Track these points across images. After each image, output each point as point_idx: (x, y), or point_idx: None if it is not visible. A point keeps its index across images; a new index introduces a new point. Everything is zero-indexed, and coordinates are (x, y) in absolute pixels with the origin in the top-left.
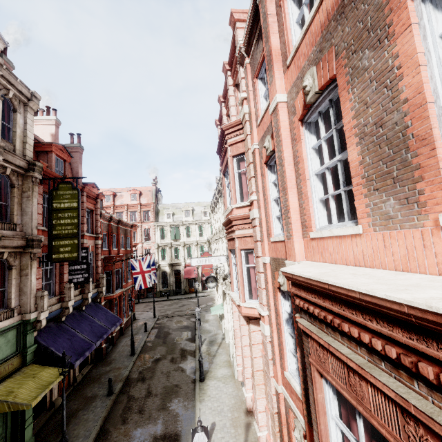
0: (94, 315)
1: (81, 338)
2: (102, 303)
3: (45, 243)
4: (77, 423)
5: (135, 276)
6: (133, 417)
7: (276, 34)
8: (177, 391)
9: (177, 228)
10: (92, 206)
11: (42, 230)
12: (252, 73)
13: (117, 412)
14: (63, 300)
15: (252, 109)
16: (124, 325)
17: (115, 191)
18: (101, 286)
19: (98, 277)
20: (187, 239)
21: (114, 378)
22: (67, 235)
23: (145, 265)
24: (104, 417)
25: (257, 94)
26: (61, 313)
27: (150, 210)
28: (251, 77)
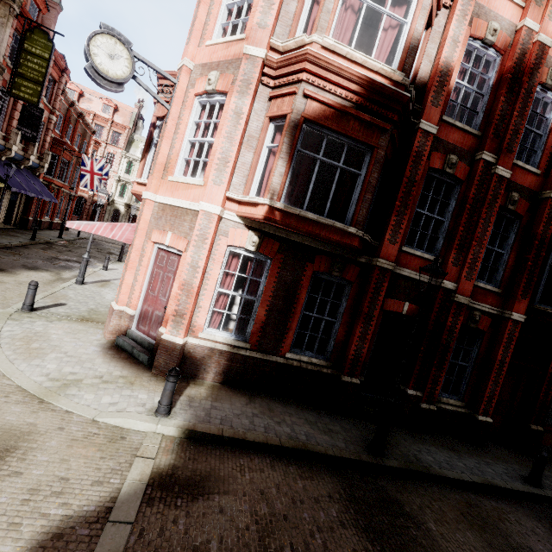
0: (31, 179)
1: (18, 181)
2: (40, 179)
3: (5, 77)
4: (1, 237)
5: (83, 173)
6: (52, 251)
7: None
8: (96, 258)
9: None
10: (57, 76)
11: (6, 63)
12: None
13: (38, 247)
14: (7, 141)
15: None
16: (55, 224)
17: (84, 90)
18: (45, 161)
19: (43, 152)
20: None
21: (38, 237)
22: (32, 79)
23: (97, 167)
24: (26, 242)
25: None
26: (3, 151)
27: (122, 133)
28: None
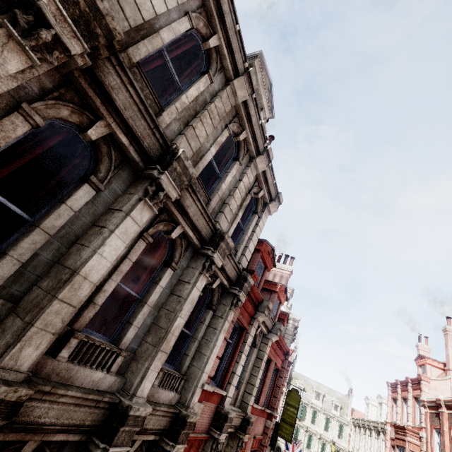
0: None
1: None
2: None
3: None
4: None
5: None
6: None
7: (447, 438)
8: None
9: (305, 407)
10: None
11: None
12: (430, 420)
13: None
14: None
15: (428, 440)
16: None
17: None
18: None
19: None
20: (311, 425)
21: None
22: (288, 422)
23: (296, 451)
24: None
25: (433, 438)
26: None
27: None
28: (429, 421)
